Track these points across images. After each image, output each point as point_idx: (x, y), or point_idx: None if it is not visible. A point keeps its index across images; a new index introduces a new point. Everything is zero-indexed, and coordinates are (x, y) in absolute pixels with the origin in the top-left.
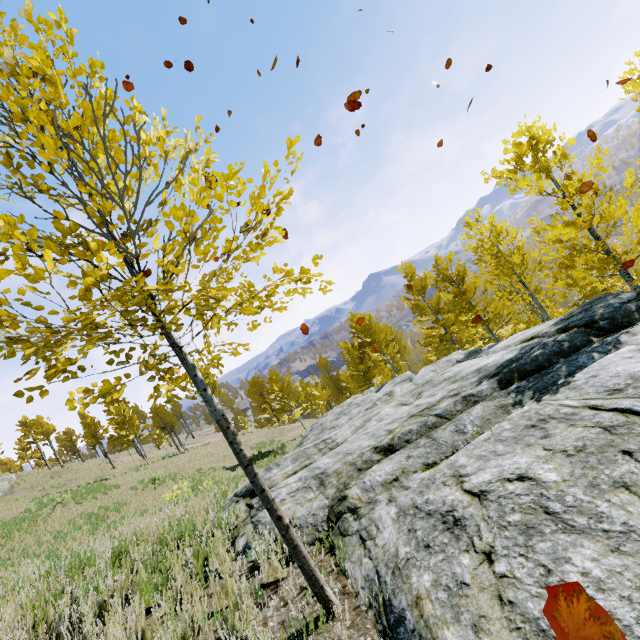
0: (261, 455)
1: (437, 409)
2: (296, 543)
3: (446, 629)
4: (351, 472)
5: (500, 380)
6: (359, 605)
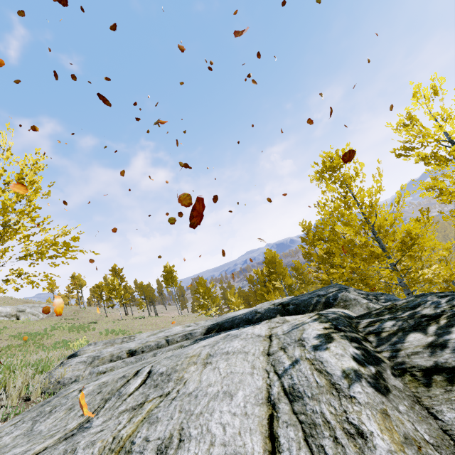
0: None
1: (173, 336)
2: None
3: None
4: (107, 360)
5: (209, 328)
6: None
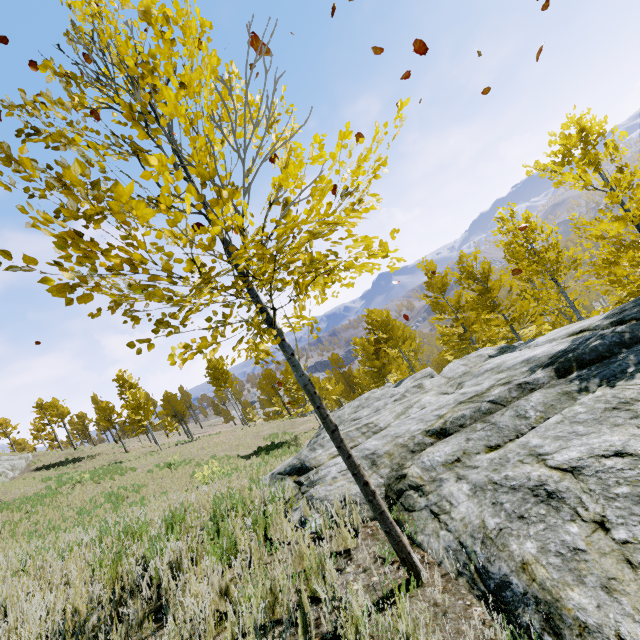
0: (275, 445)
1: (489, 396)
2: (383, 509)
3: (570, 590)
4: (404, 453)
5: (557, 369)
6: (445, 573)
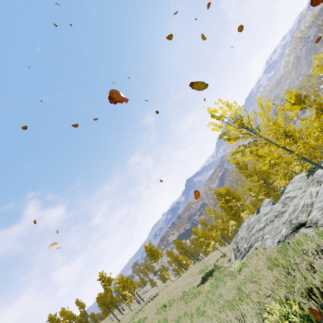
0: (210, 272)
1: None
2: None
3: None
4: None
5: None
6: None
